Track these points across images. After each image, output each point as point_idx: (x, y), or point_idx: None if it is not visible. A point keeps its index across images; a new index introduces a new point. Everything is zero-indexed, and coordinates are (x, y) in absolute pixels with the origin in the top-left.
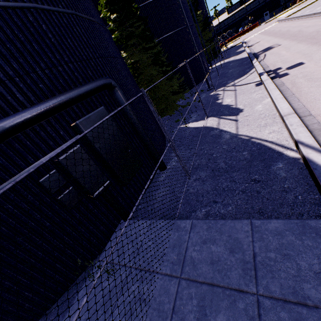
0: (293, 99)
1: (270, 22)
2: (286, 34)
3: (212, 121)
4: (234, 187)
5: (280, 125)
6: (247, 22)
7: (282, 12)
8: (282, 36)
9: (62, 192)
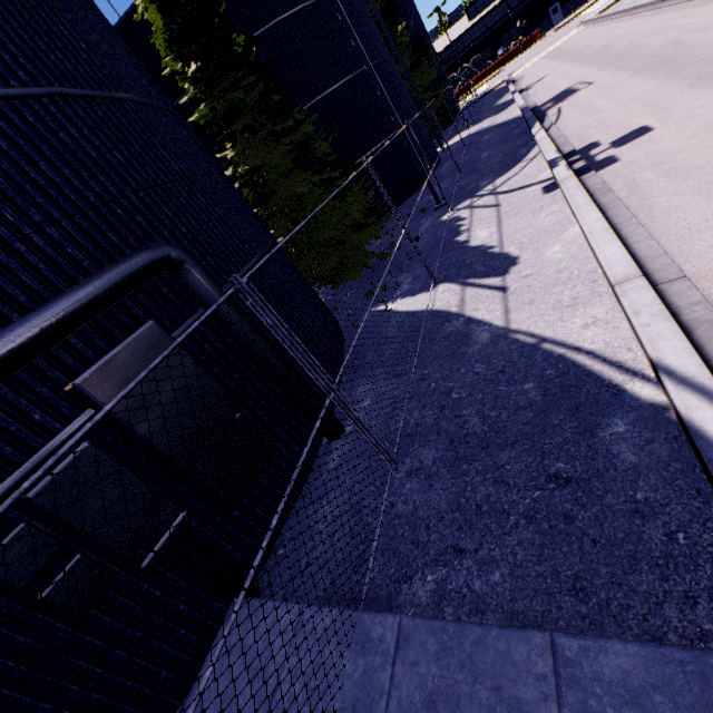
0: (635, 229)
1: (564, 27)
2: (602, 56)
3: (448, 293)
4: (506, 502)
5: (610, 302)
6: (514, 33)
7: (589, 1)
8: (594, 60)
9: (54, 574)
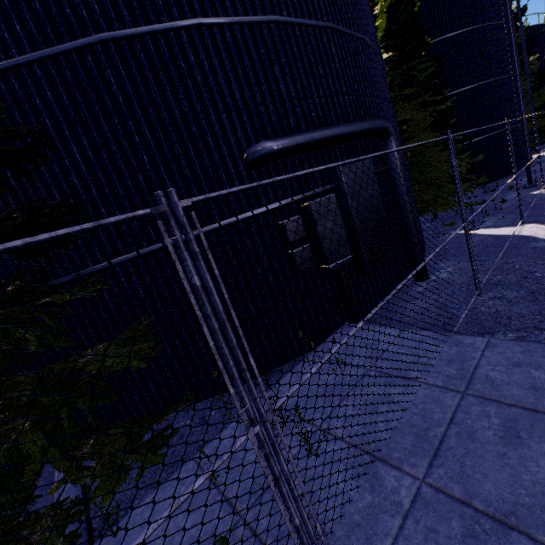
0: None
1: None
2: None
3: (536, 228)
4: None
5: None
6: None
7: None
8: None
9: (296, 248)
